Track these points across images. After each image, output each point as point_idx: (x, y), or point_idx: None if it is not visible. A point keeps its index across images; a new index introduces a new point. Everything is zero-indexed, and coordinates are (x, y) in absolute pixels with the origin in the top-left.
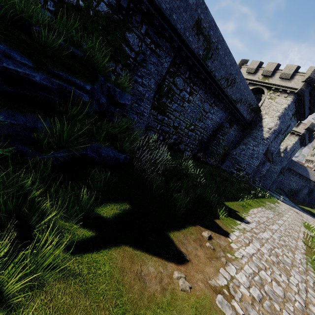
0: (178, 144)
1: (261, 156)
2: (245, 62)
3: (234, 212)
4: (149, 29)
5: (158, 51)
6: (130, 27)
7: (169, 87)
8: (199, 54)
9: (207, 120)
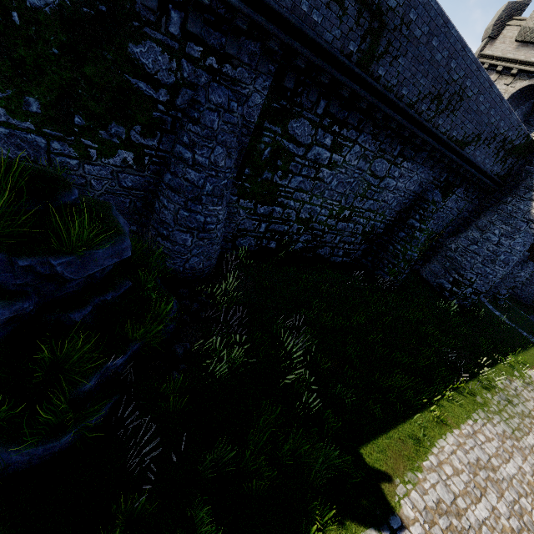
0: (314, 248)
1: (517, 257)
2: (519, 9)
3: (374, 486)
4: (189, 21)
5: (229, 71)
6: (136, 28)
7: (274, 146)
8: (347, 54)
9: (384, 193)
